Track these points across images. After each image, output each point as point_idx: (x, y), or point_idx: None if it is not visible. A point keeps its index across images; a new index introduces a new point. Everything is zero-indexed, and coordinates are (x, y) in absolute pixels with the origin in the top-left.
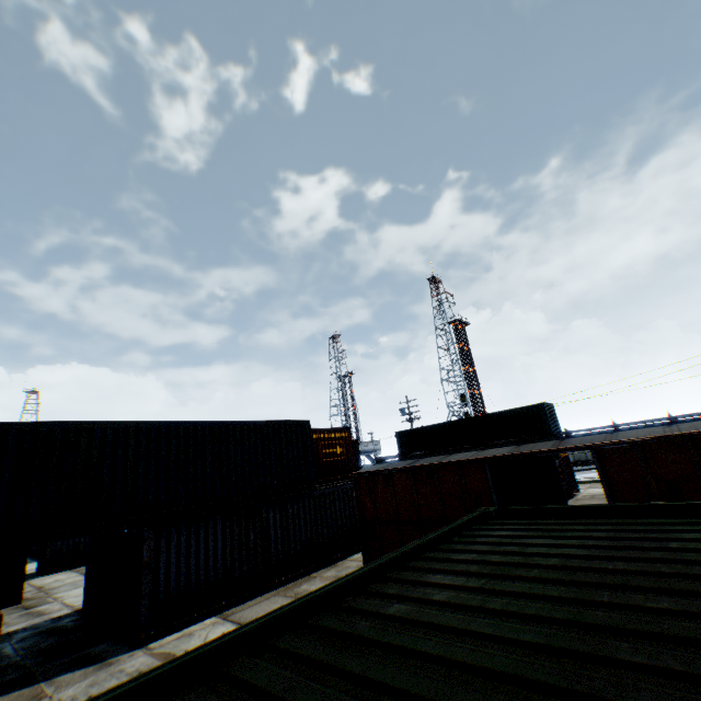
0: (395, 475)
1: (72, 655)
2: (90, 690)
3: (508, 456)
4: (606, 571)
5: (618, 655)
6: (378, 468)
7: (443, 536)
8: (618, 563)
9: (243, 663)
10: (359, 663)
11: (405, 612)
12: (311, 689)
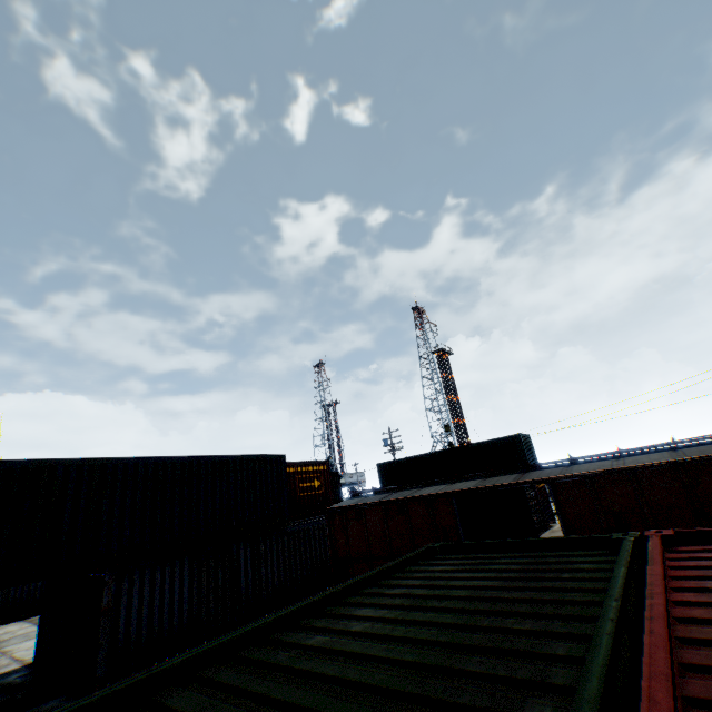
0: (368, 510)
1: None
2: None
3: (474, 489)
4: (502, 599)
5: (467, 667)
6: (351, 503)
7: (384, 571)
8: (514, 592)
9: (169, 691)
10: (267, 685)
11: (322, 642)
12: (220, 708)
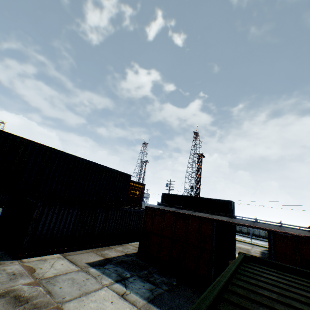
0: (167, 213)
1: None
2: None
3: (227, 222)
4: None
5: None
6: (159, 207)
7: (236, 268)
8: None
9: None
10: None
11: None
12: None
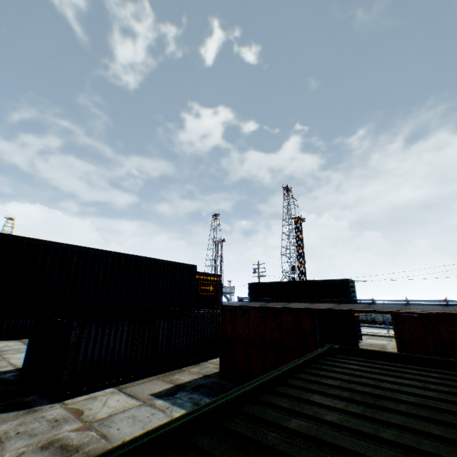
0: (251, 311)
1: (10, 400)
2: (19, 428)
3: (332, 310)
4: None
5: None
6: (239, 304)
7: (307, 361)
8: None
9: None
10: None
11: (307, 429)
12: None
